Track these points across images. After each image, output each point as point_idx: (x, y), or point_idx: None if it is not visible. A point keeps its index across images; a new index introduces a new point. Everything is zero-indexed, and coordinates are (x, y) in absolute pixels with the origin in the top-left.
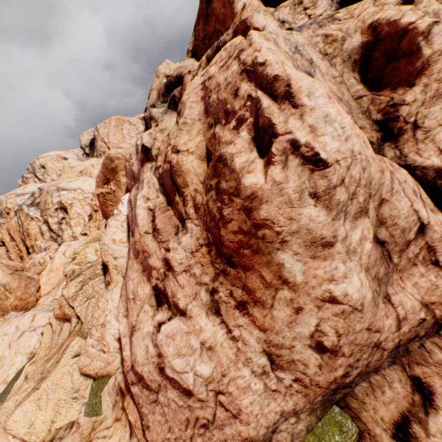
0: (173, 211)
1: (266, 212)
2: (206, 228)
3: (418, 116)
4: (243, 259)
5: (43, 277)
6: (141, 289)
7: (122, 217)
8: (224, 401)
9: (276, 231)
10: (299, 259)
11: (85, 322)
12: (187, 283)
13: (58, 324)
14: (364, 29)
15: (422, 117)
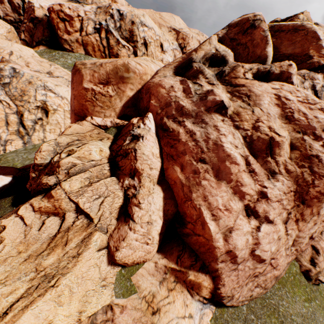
0: (259, 163)
1: None
2: (296, 184)
3: None
4: (311, 202)
5: None
6: (234, 204)
7: (153, 134)
8: (272, 262)
9: None
10: None
11: (102, 218)
12: (277, 207)
13: (37, 217)
14: None
15: None
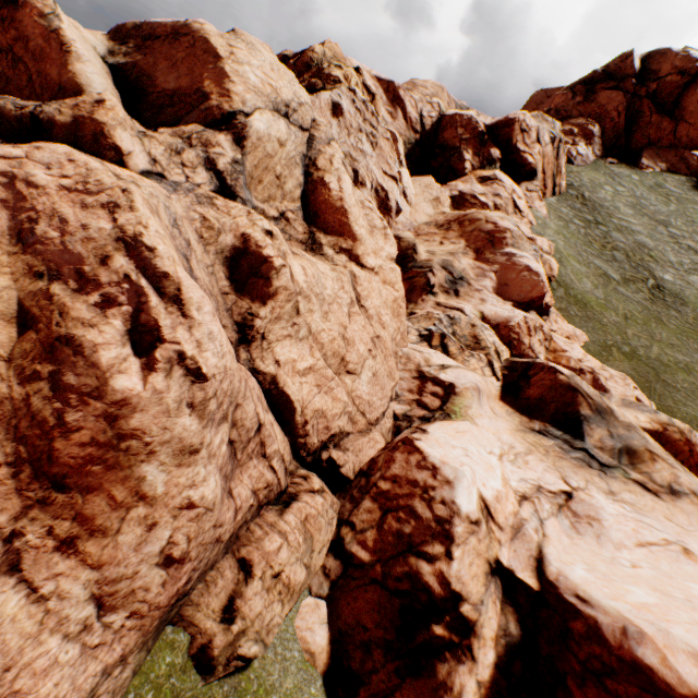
0: None
1: (139, 421)
2: (16, 437)
3: (266, 330)
4: (88, 478)
5: None
6: None
7: None
8: None
9: (146, 442)
10: (165, 469)
11: None
12: None
13: None
14: (238, 234)
15: (269, 331)
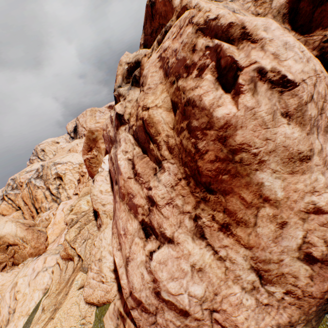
0: (149, 157)
1: (241, 137)
2: (182, 163)
3: None
4: (222, 184)
5: (49, 230)
6: (130, 225)
7: (105, 172)
8: (219, 319)
9: (253, 153)
10: (277, 176)
11: (85, 259)
12: (171, 214)
13: (64, 263)
14: None
15: None
